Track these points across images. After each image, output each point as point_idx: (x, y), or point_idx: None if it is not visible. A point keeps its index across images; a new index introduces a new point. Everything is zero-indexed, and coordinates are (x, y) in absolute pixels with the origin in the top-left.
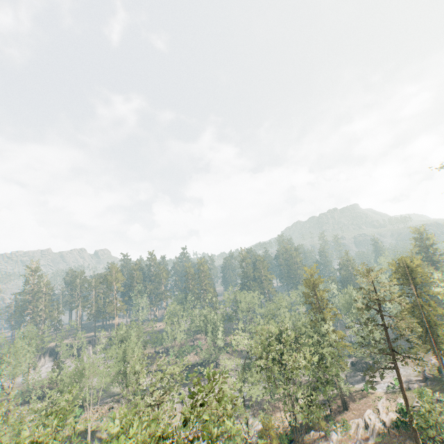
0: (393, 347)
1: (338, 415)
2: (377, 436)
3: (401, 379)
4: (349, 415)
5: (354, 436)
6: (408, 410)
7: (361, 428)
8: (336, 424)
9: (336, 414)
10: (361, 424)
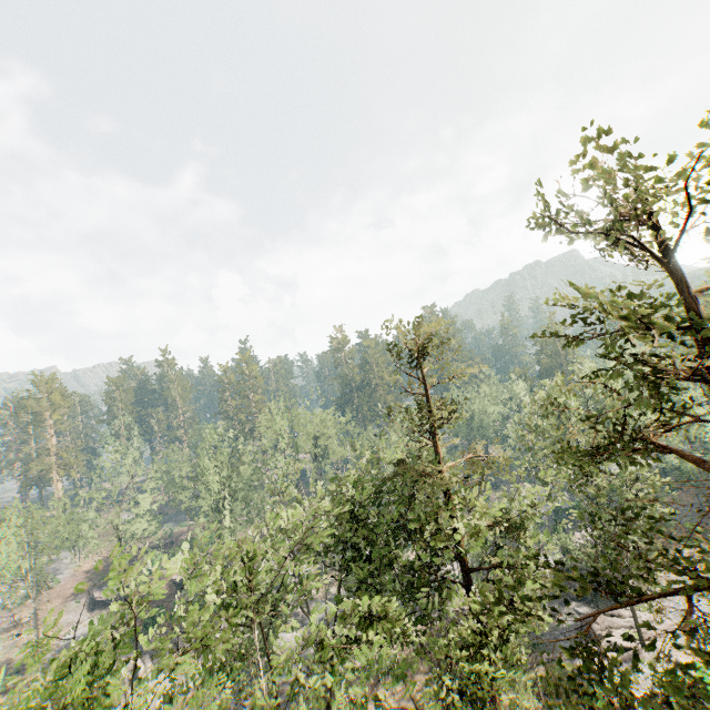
0: None
1: None
2: None
3: None
4: None
5: None
6: None
7: None
8: None
9: None
10: None
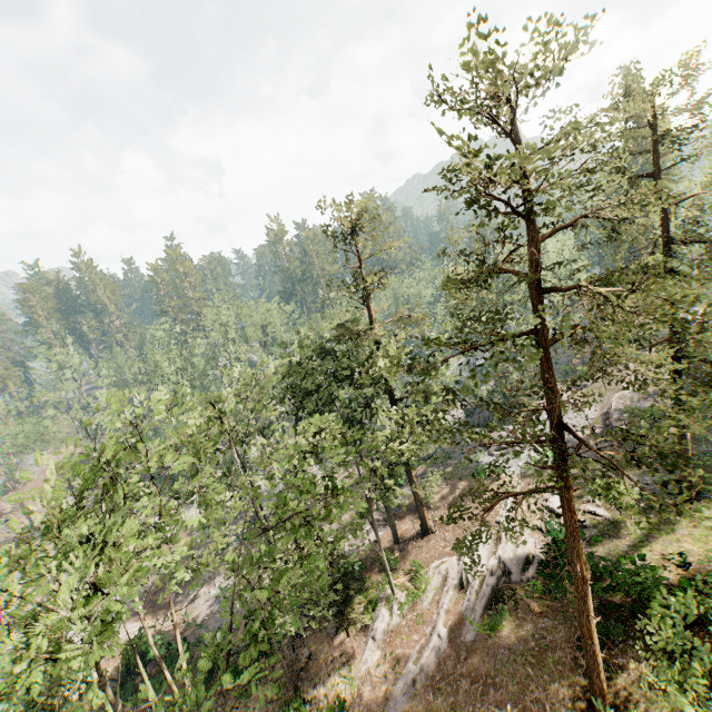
0: (562, 403)
1: (410, 550)
2: (486, 614)
3: (576, 522)
4: (433, 547)
5: (430, 614)
6: (582, 606)
7: (451, 590)
8: (393, 587)
9: (405, 546)
10: (452, 579)
